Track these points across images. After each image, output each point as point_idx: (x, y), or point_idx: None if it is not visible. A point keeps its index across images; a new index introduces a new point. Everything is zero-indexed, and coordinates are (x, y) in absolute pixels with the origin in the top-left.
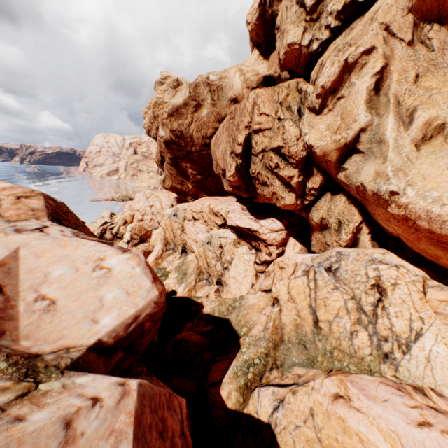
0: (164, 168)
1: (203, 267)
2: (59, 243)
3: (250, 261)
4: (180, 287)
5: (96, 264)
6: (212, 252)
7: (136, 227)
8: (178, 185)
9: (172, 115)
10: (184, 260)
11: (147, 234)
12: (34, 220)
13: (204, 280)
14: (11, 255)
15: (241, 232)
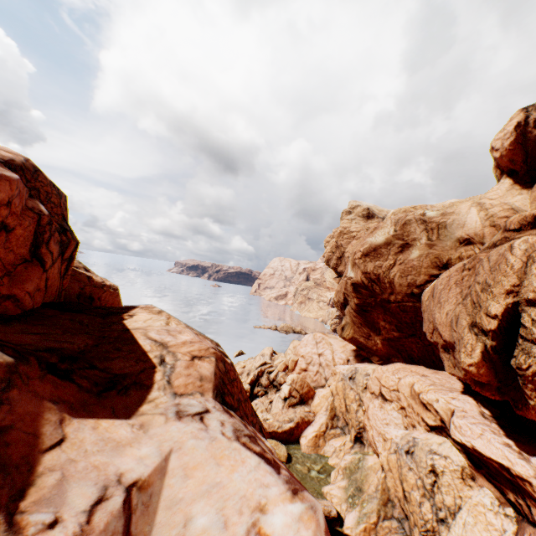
0: (345, 313)
1: (393, 491)
2: (214, 450)
3: (502, 533)
4: (350, 514)
5: (252, 518)
6: (414, 474)
7: (297, 379)
8: (361, 337)
9: (367, 255)
10: (359, 460)
11: (309, 393)
12: (199, 395)
13: (392, 518)
14: (160, 465)
15: (480, 460)
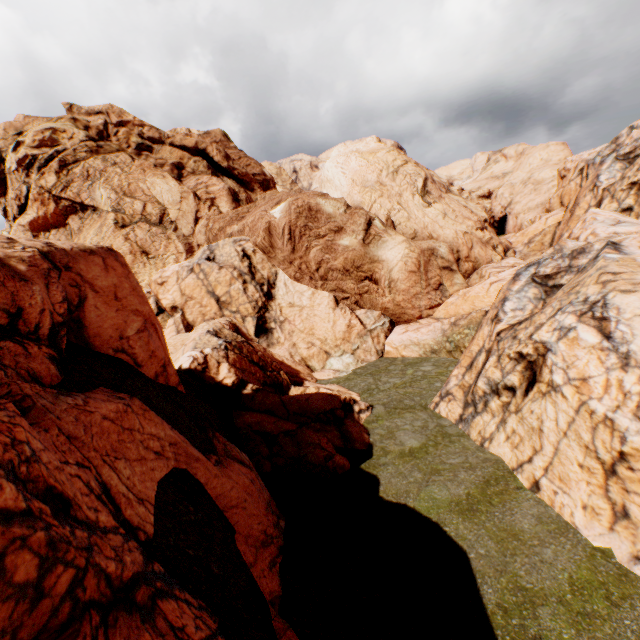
0: None
1: None
2: None
3: None
4: None
5: None
6: None
7: None
8: None
9: None
10: None
11: None
12: None
13: None
14: None
15: None
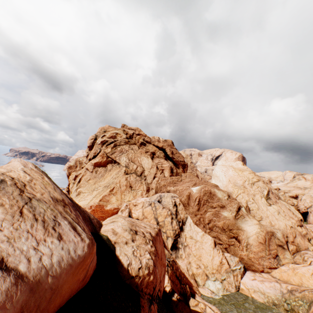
0: None
1: None
2: None
3: None
4: None
5: None
6: None
7: None
8: None
9: (70, 168)
10: None
11: None
12: None
13: None
14: None
15: None
